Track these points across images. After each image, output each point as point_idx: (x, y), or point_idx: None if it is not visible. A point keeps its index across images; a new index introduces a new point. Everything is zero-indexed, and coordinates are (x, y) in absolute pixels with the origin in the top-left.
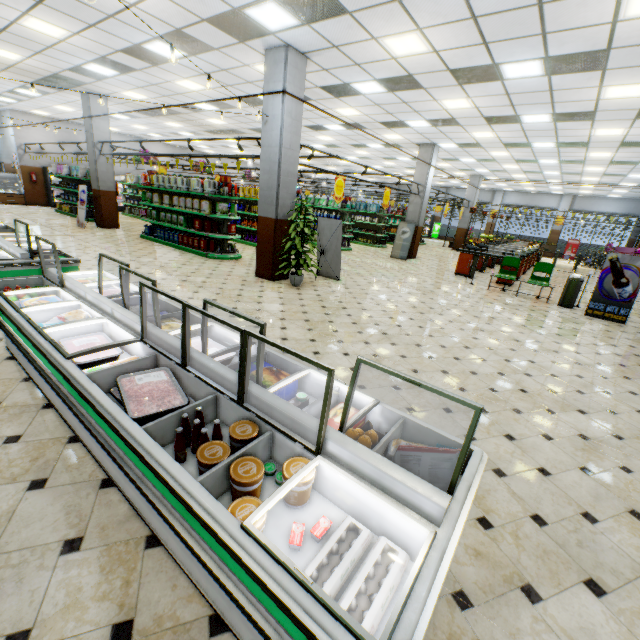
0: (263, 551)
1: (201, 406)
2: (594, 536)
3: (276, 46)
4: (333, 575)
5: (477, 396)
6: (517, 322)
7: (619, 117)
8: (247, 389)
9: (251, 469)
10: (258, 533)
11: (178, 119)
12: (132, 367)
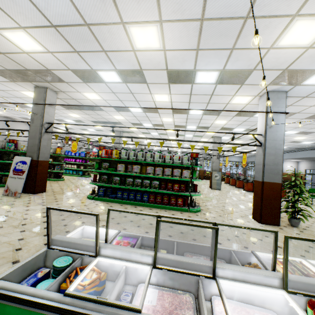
0: None
1: None
2: None
3: (279, 90)
4: None
5: None
6: None
7: None
8: None
9: None
10: None
11: (88, 113)
12: None
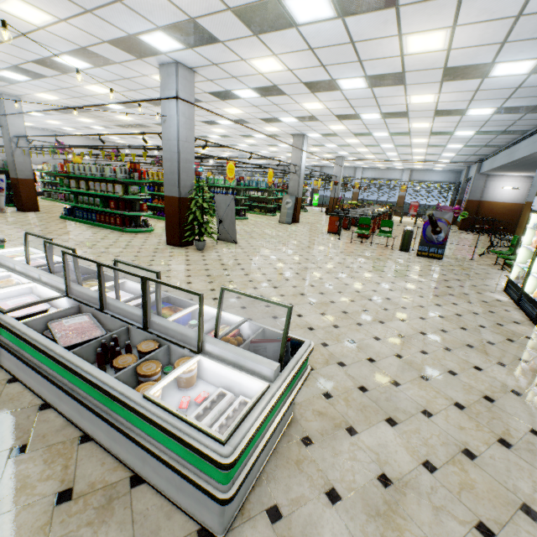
0: (157, 407)
1: (116, 335)
2: (396, 393)
3: (168, 62)
4: (205, 418)
5: (333, 317)
6: (368, 264)
7: (424, 115)
8: (150, 319)
9: (152, 367)
10: (154, 397)
11: (89, 116)
12: (60, 315)
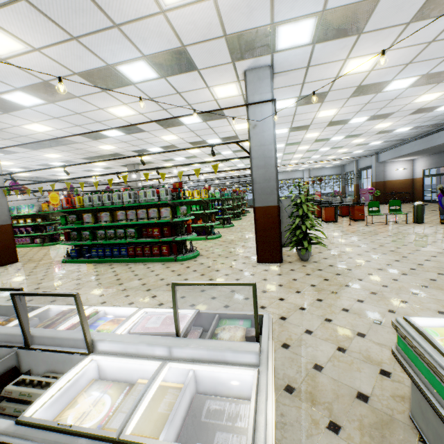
0: None
1: None
2: None
3: (259, 66)
4: None
5: None
6: None
7: (401, 115)
8: None
9: None
10: None
11: (65, 149)
12: None
